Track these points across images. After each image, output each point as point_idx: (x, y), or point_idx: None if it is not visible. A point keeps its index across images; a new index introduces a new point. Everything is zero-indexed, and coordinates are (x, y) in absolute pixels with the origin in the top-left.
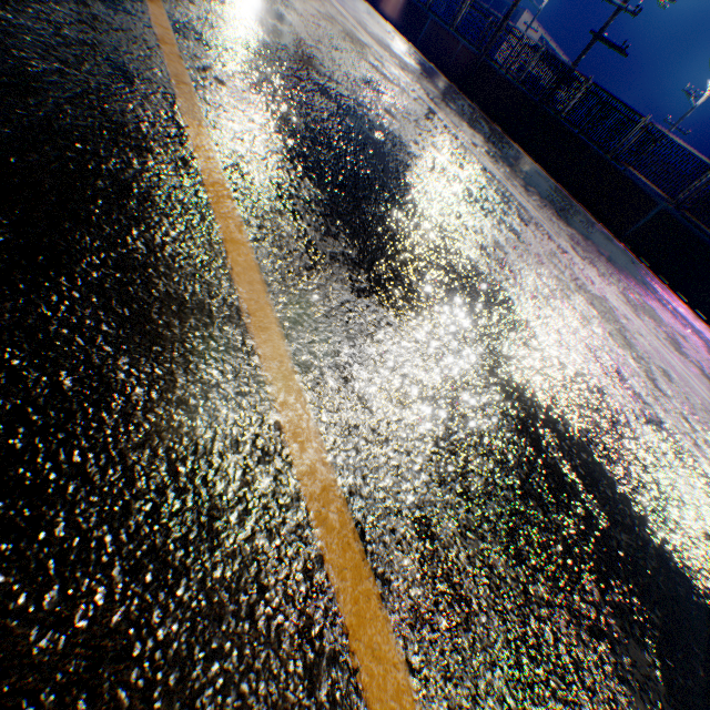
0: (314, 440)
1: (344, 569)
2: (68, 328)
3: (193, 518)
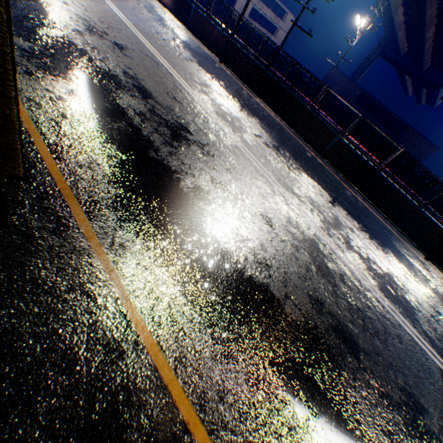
0: None
1: None
2: None
3: None
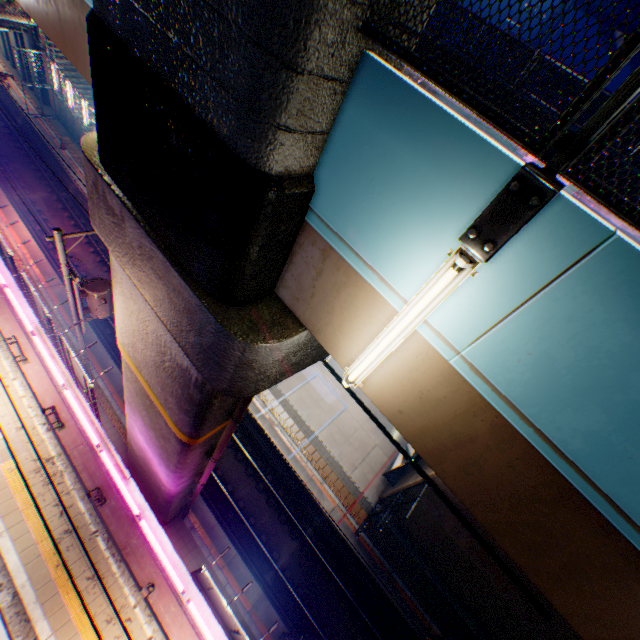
0: None
1: None
2: None
3: None
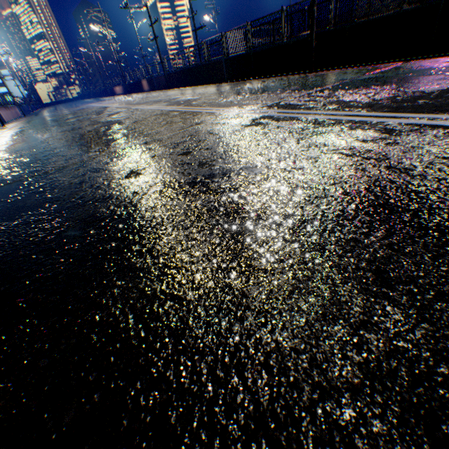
0: None
1: None
2: None
3: None
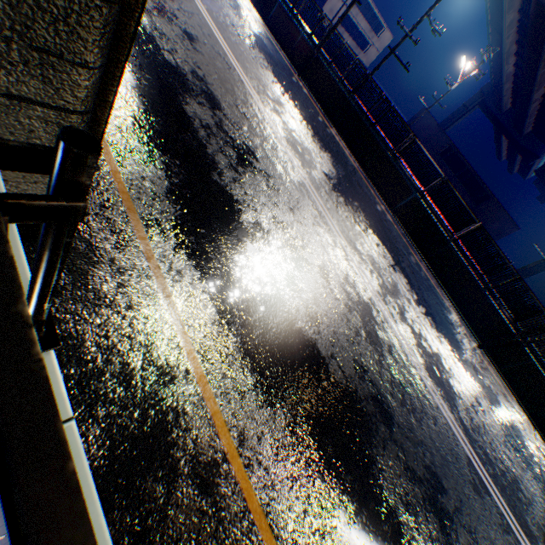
0: (255, 498)
1: (268, 539)
2: (188, 498)
3: (233, 544)
